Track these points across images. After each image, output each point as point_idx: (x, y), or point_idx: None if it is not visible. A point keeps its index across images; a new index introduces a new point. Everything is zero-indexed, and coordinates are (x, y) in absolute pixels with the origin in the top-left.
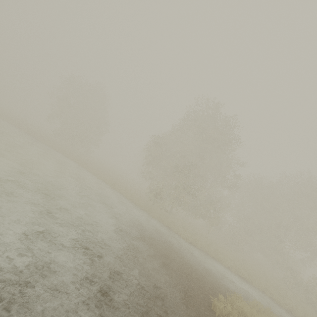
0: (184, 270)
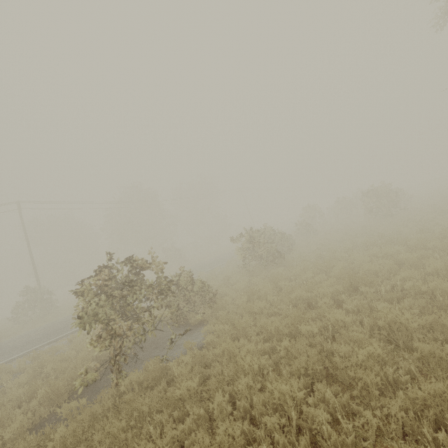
0: None
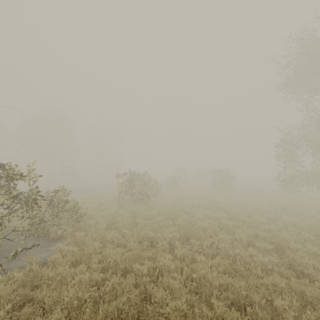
0: None
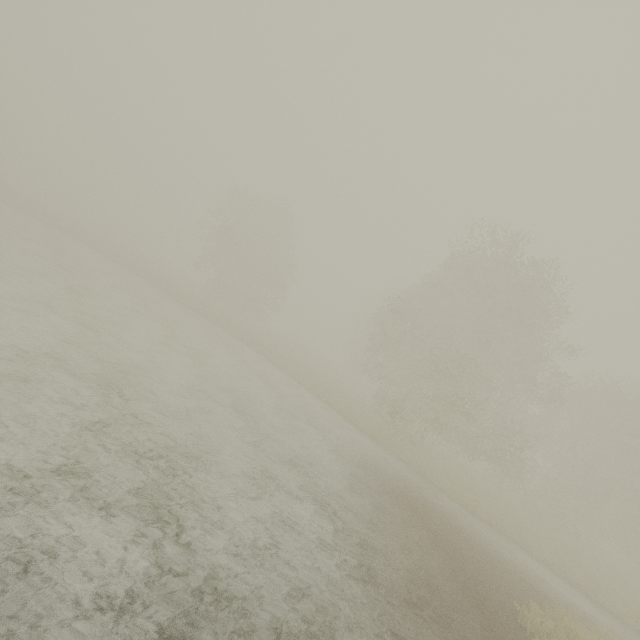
0: (462, 552)
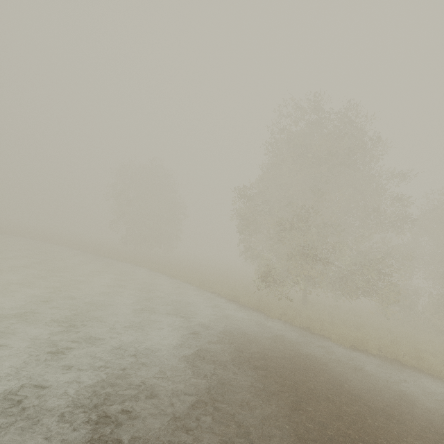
0: (341, 411)
